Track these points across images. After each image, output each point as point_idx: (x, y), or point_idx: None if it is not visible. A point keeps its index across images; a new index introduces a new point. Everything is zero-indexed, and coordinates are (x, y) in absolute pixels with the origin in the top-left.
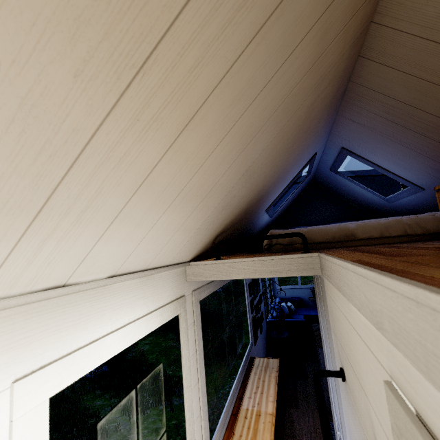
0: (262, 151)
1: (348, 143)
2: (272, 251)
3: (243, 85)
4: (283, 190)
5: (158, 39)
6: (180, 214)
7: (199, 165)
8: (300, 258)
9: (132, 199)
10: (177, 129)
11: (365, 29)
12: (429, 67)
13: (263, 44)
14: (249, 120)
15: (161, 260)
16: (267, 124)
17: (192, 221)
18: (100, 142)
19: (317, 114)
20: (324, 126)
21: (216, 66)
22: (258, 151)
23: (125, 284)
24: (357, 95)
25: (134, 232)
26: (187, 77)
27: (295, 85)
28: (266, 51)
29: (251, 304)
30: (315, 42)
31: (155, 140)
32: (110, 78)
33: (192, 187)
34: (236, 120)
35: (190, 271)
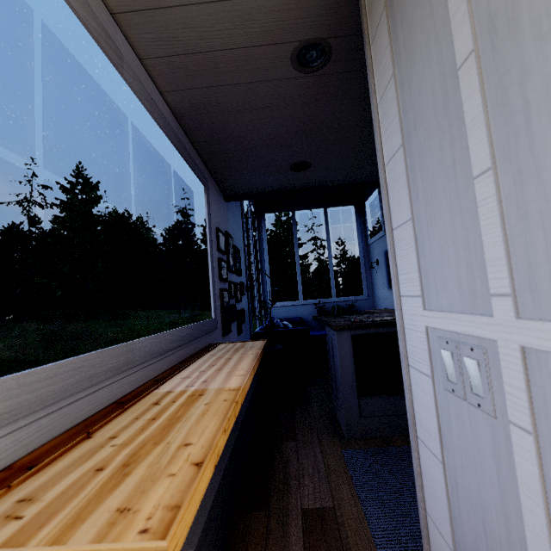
0: None
1: None
2: None
3: None
4: None
5: None
6: None
7: None
8: None
9: None
10: None
11: None
12: None
13: None
14: None
15: None
16: None
17: None
18: None
19: None
20: None
21: None
22: None
23: None
24: None
25: None
26: None
27: None
28: None
29: (221, 266)
30: None
31: None
32: None
33: None
34: None
35: None
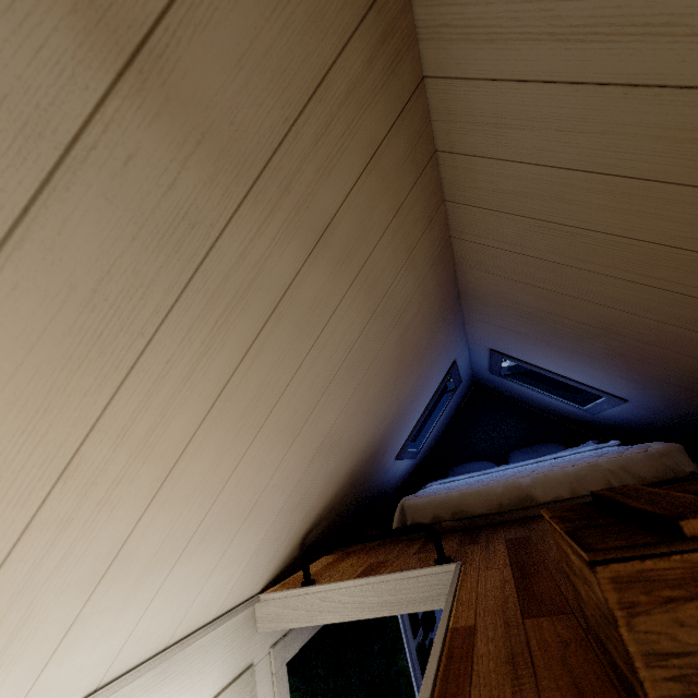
0: (338, 417)
1: (496, 345)
2: (409, 536)
3: (252, 394)
4: (417, 423)
5: (78, 445)
6: (206, 554)
7: (216, 493)
8: (429, 576)
9: (97, 591)
10: (152, 487)
11: (446, 245)
12: (541, 277)
13: (265, 351)
14: (288, 409)
15: (195, 620)
16: (326, 394)
17: (237, 549)
18: (12, 571)
19: (423, 335)
20: (448, 334)
21: (191, 408)
22: (329, 421)
23: (121, 694)
24: (476, 298)
25: (117, 620)
26: (144, 442)
27: (353, 342)
28: (275, 352)
29: (412, 619)
30: (361, 299)
31: (115, 517)
32: (9, 512)
33: (216, 518)
34: (261, 423)
35: (262, 613)
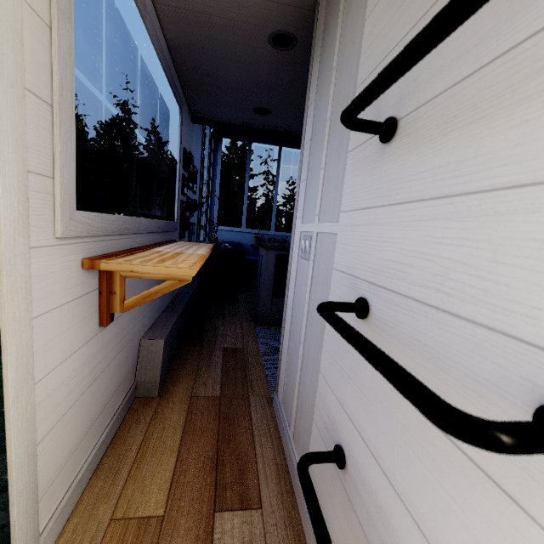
0: None
1: None
2: None
3: None
4: None
5: None
6: None
7: None
8: None
9: None
10: None
11: None
12: None
13: None
14: None
15: None
16: None
17: None
18: None
19: None
20: None
21: None
22: None
23: None
24: None
25: None
26: None
27: None
28: None
29: (184, 181)
30: None
31: None
32: None
33: None
34: None
35: None
